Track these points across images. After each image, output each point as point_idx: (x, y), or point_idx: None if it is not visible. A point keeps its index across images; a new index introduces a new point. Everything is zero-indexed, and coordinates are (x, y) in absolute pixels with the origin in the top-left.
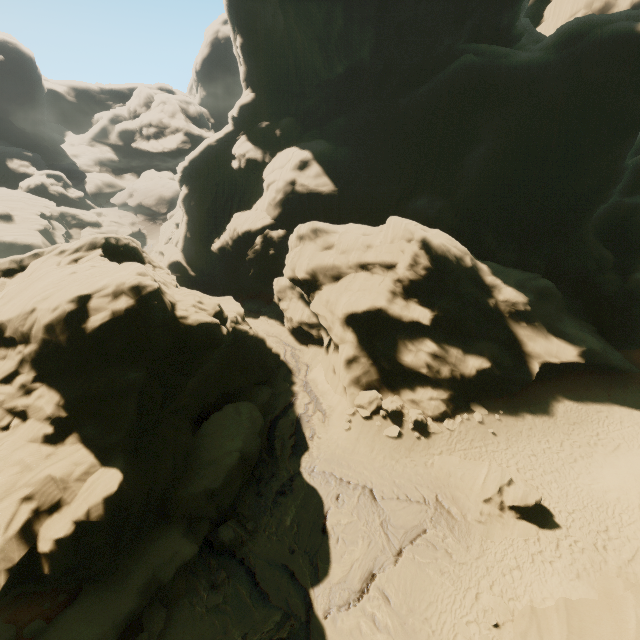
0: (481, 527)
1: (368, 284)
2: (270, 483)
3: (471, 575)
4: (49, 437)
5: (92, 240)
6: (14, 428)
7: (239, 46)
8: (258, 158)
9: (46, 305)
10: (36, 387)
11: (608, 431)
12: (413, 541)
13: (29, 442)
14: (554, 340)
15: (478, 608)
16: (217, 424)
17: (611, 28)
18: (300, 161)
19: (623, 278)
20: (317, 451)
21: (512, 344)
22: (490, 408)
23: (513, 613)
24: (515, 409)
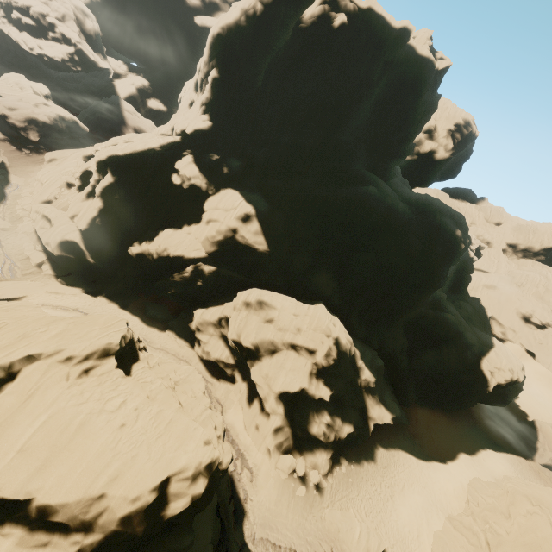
0: None
1: (297, 365)
2: None
3: None
4: None
5: (106, 346)
6: None
7: (212, 77)
8: (203, 187)
9: (120, 491)
10: None
11: (399, 472)
12: None
13: None
14: (382, 408)
15: None
16: None
17: (446, 223)
18: (245, 214)
19: (410, 358)
20: (253, 515)
21: (362, 409)
22: (348, 459)
23: None
24: (359, 457)
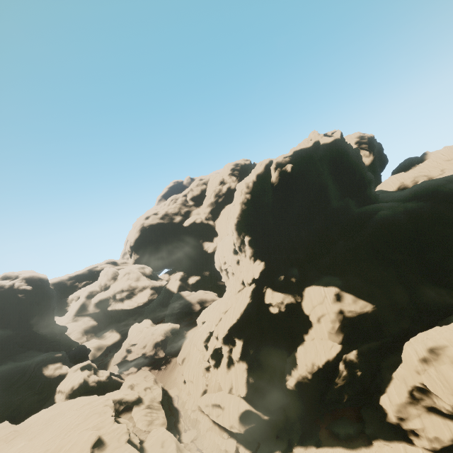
0: None
1: None
2: None
3: None
4: None
5: None
6: None
7: (247, 241)
8: (292, 301)
9: None
10: None
11: None
12: None
13: None
14: None
15: None
16: None
17: None
18: (334, 295)
19: None
20: None
21: None
22: None
23: None
24: None
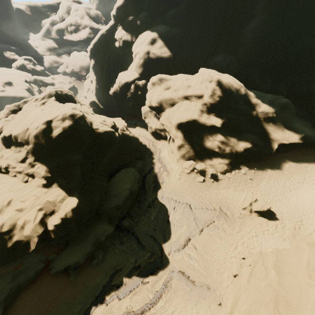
0: (240, 220)
1: (188, 107)
2: (144, 203)
3: (234, 239)
4: (45, 185)
5: (49, 92)
6: (30, 181)
7: None
8: (129, 39)
9: (33, 126)
10: (35, 164)
11: (310, 176)
12: (208, 226)
13: (37, 187)
14: (287, 131)
15: (236, 252)
16: (118, 178)
17: None
18: (151, 39)
19: None
20: (165, 189)
21: (264, 135)
22: (250, 167)
23: (252, 254)
24: (263, 167)
